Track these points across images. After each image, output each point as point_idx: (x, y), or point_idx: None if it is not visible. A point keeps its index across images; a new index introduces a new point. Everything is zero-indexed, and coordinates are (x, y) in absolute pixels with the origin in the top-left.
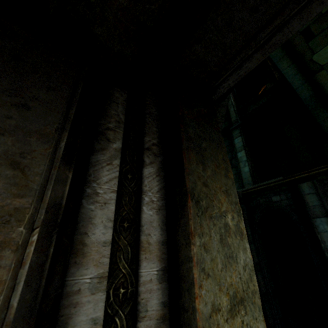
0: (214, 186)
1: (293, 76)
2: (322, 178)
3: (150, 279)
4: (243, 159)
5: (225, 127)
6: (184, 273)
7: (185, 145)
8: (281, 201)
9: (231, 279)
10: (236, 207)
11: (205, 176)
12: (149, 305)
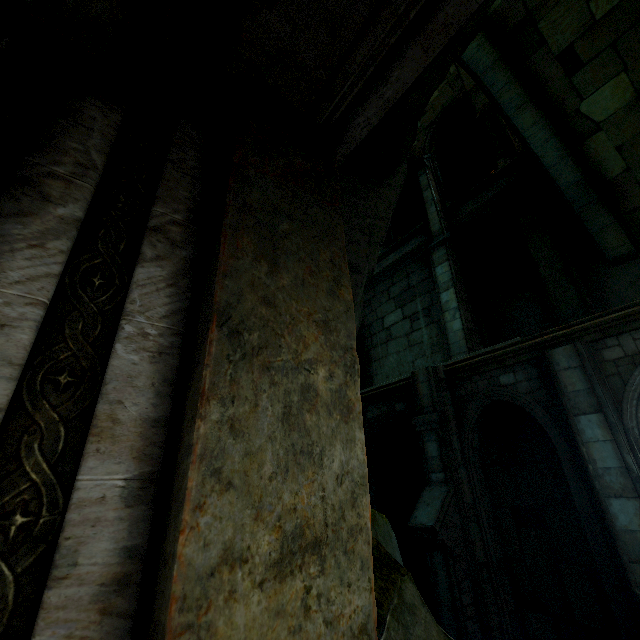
0: (295, 308)
1: (544, 142)
2: (592, 338)
3: (101, 497)
4: (452, 305)
5: (420, 245)
6: (179, 483)
7: (230, 220)
8: (517, 384)
9: (296, 497)
10: (346, 356)
11: (272, 286)
12: (84, 553)
